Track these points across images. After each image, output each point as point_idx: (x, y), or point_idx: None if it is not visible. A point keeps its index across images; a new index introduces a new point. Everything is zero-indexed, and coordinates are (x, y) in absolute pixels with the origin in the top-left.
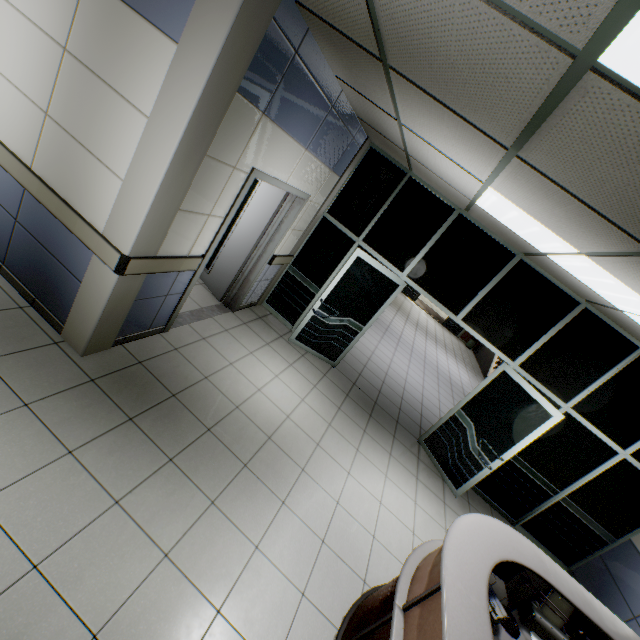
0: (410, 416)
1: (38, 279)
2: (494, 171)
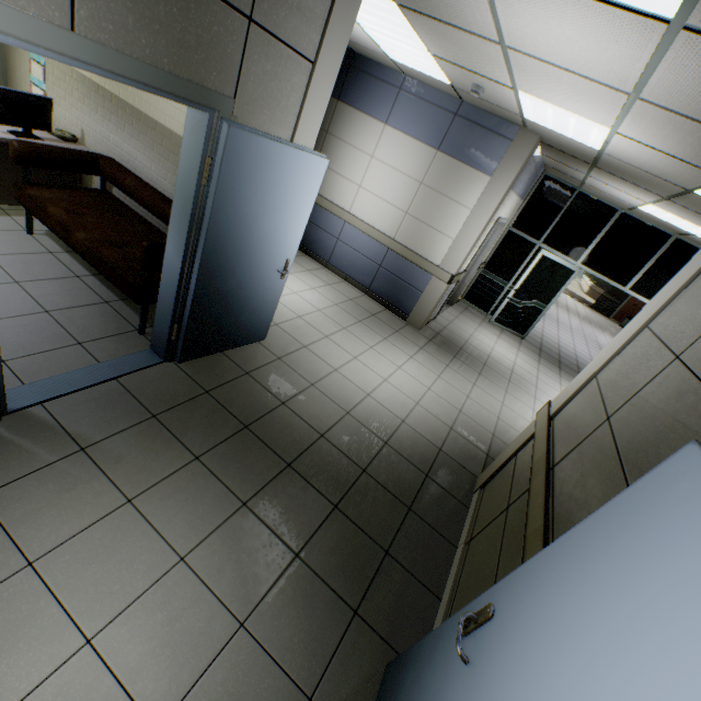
0: None
1: (391, 294)
2: (654, 200)
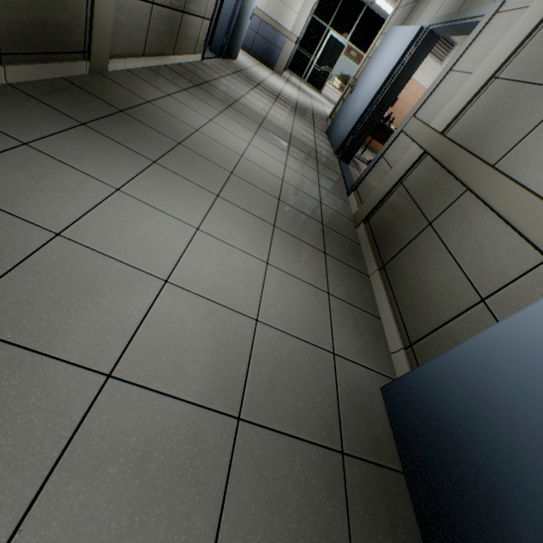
0: None
1: (264, 53)
2: None
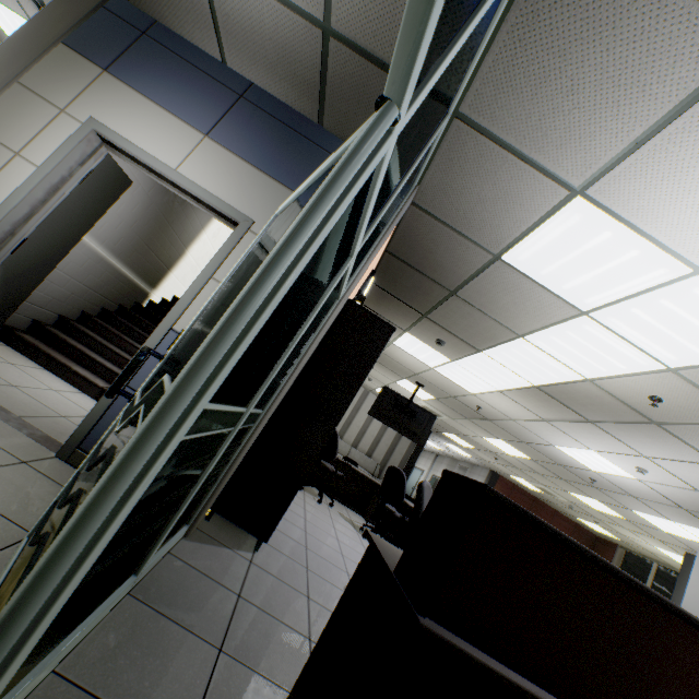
0: None
1: None
2: None
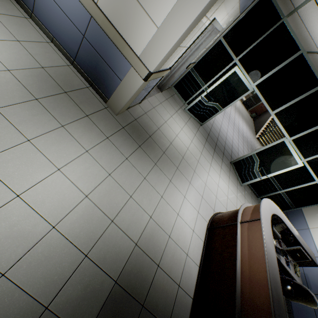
0: (228, 151)
1: (95, 73)
2: None
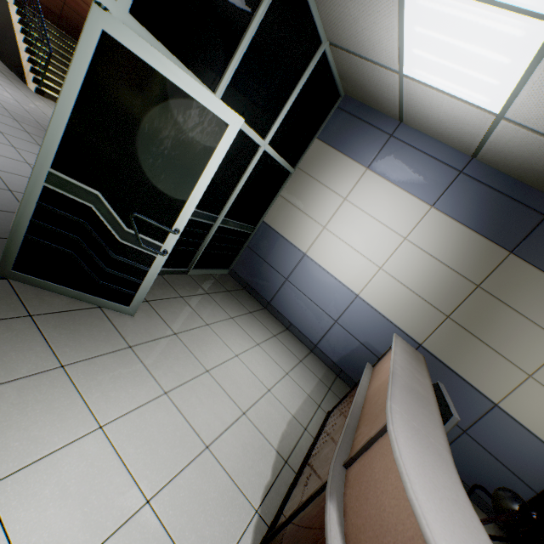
0: None
1: None
2: None
